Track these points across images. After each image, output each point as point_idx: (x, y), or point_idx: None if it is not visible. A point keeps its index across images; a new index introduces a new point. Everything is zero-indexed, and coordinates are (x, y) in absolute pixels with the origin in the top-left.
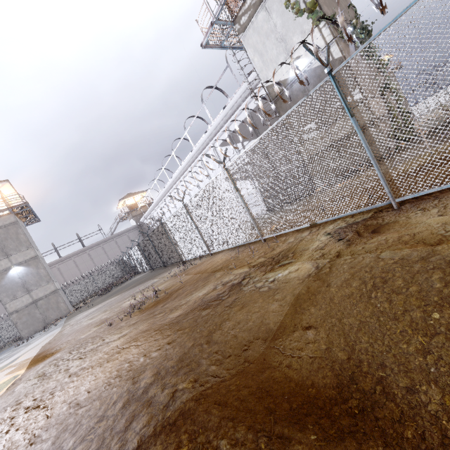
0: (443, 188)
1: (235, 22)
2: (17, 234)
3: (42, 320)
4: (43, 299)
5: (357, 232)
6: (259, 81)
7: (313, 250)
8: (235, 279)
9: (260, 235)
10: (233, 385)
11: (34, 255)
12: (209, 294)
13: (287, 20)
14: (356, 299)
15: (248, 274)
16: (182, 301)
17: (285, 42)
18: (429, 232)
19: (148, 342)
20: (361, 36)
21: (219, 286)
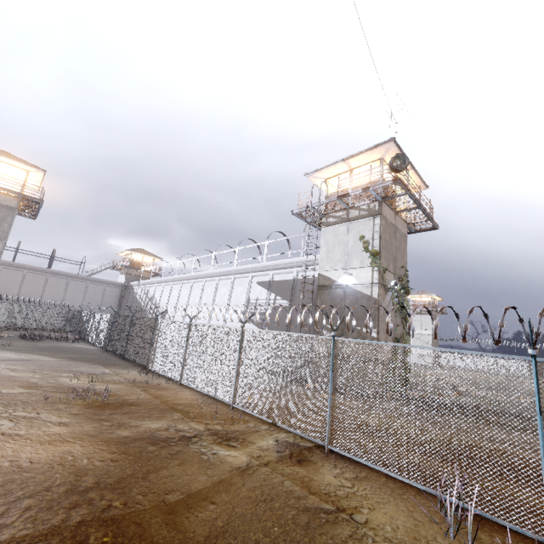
0: (353, 458)
1: (324, 216)
2: (3, 220)
3: None
4: None
5: (292, 453)
6: (318, 264)
7: (257, 448)
8: (189, 432)
9: (233, 400)
10: (150, 511)
11: None
12: (161, 432)
13: (357, 246)
14: (251, 500)
15: (201, 434)
16: (132, 422)
17: (348, 258)
18: (318, 483)
19: (95, 445)
20: (400, 291)
21: (172, 429)
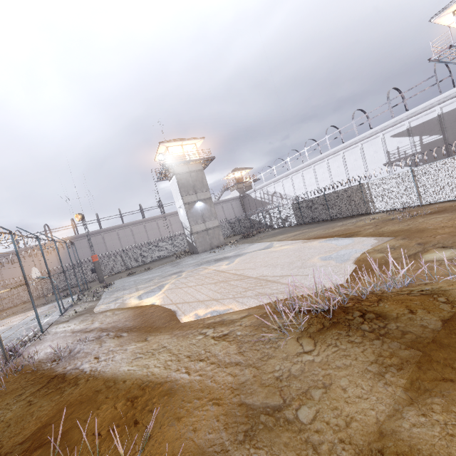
0: None
1: None
2: (202, 179)
3: (209, 244)
4: (211, 229)
5: None
6: None
7: None
8: None
9: None
10: None
11: (210, 196)
12: None
13: None
14: None
15: None
16: None
17: None
18: None
19: None
20: None
21: None
